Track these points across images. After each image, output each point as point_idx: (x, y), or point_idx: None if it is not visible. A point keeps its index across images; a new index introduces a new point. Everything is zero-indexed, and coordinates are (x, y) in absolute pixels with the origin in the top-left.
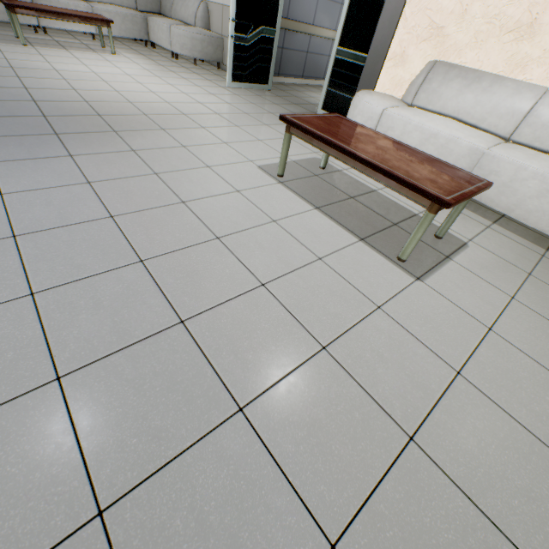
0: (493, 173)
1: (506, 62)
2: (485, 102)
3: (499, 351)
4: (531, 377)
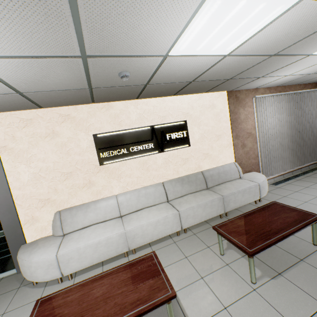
0: (135, 235)
1: (92, 194)
2: (100, 211)
3: (239, 314)
4: (252, 308)
